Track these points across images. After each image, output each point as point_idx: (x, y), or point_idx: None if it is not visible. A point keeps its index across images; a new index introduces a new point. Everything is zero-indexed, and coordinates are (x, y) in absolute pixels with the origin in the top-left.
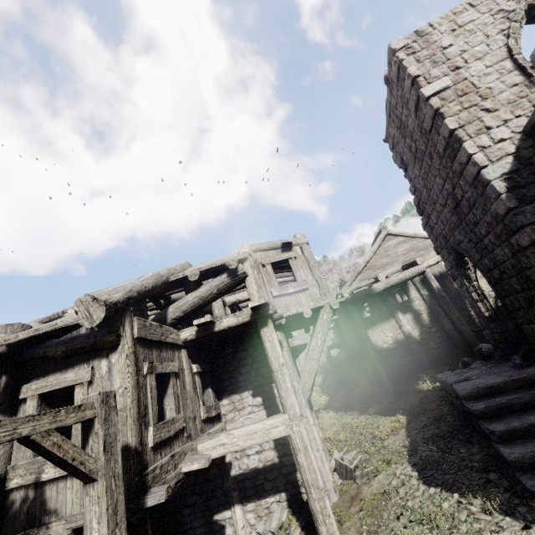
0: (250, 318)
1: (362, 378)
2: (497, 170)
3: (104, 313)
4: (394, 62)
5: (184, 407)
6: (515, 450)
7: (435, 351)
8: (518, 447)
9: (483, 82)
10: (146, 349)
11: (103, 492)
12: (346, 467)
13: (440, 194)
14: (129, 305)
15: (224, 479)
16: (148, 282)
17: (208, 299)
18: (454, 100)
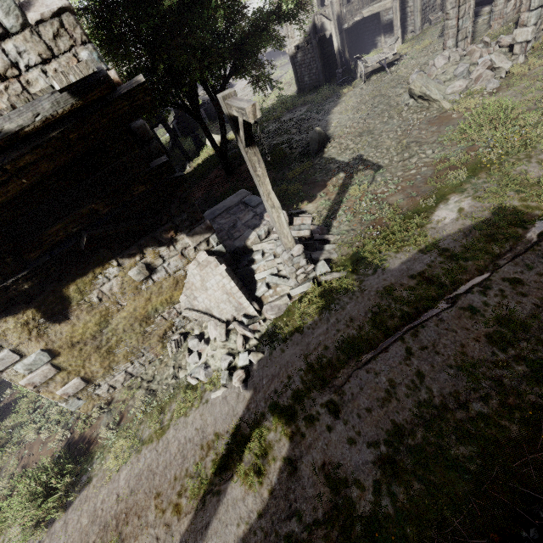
0: None
1: None
2: None
3: None
4: None
5: None
6: None
7: None
8: None
9: None
10: None
11: (333, 23)
12: (430, 20)
13: None
14: None
15: (379, 25)
16: None
17: None
18: None
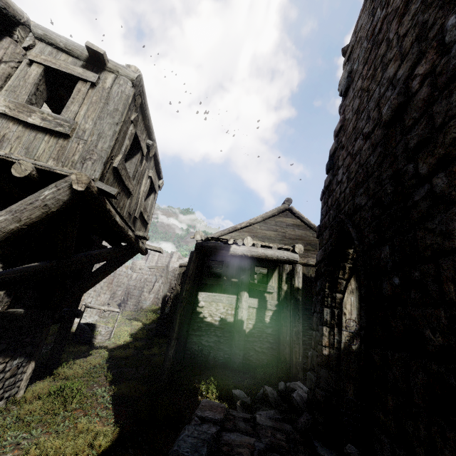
0: None
1: None
2: None
3: None
4: None
5: None
6: None
7: (256, 355)
8: None
9: None
10: None
11: None
12: None
13: (377, 107)
14: None
15: None
16: None
17: None
18: None
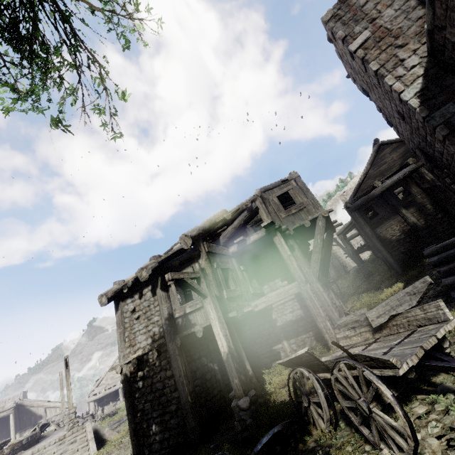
0: (265, 233)
1: (384, 269)
2: (411, 91)
3: (191, 241)
4: (327, 30)
5: (239, 286)
6: (449, 278)
7: (443, 234)
8: (452, 276)
9: (394, 24)
10: (213, 257)
11: (210, 300)
12: None
13: (393, 111)
14: (200, 237)
15: (274, 328)
16: (206, 225)
17: (239, 228)
18: (374, 47)
